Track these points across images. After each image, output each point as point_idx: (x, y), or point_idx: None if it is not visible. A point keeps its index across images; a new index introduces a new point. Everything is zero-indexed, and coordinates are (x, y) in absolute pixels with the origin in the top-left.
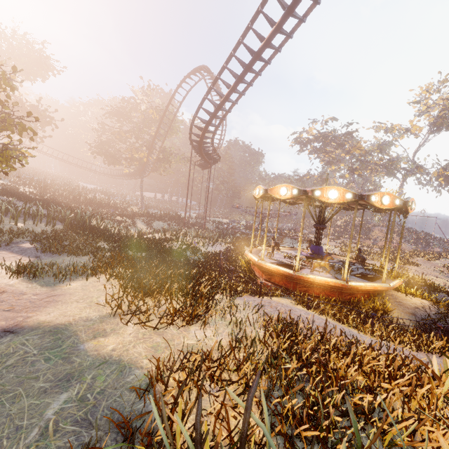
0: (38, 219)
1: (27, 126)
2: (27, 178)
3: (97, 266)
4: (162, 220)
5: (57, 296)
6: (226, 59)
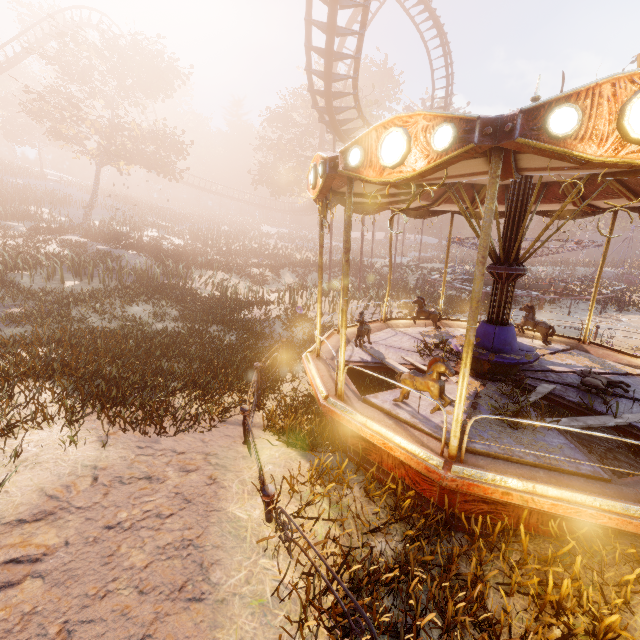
0: (89, 276)
1: (151, 160)
2: (185, 227)
3: None
4: (326, 271)
5: None
6: None
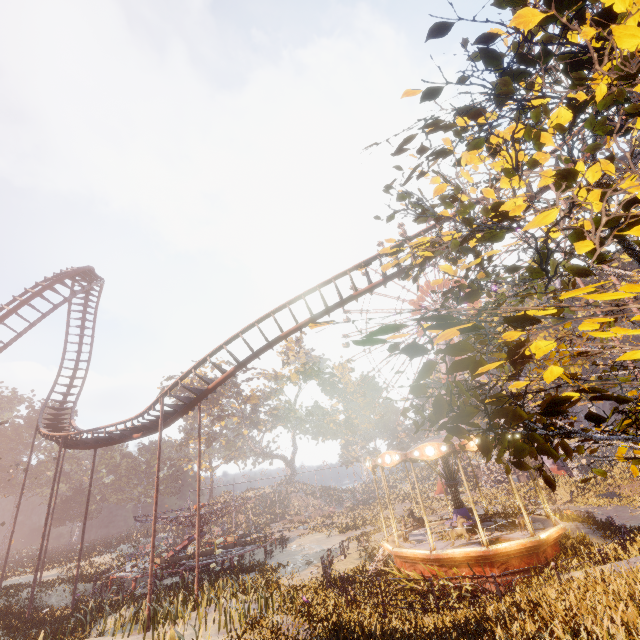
0: None
1: None
2: None
3: None
4: None
5: None
6: (305, 293)
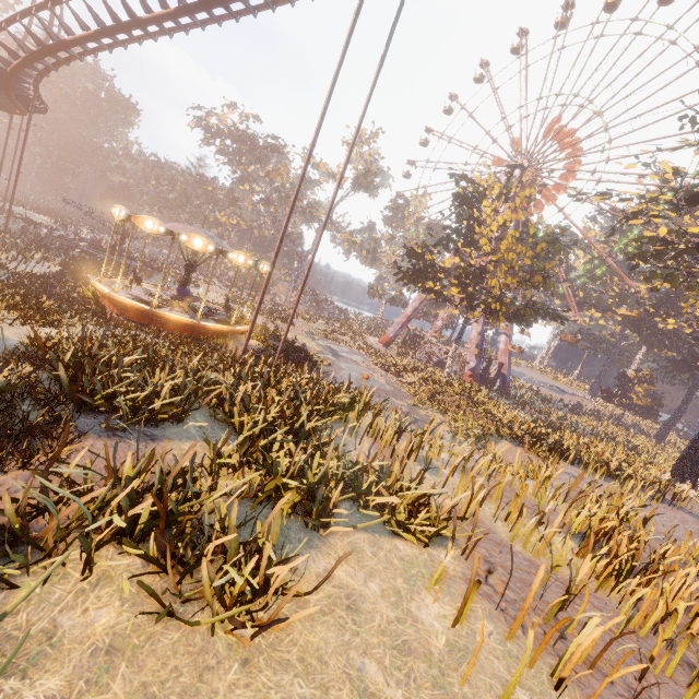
0: None
1: None
2: None
3: None
4: None
5: None
6: None
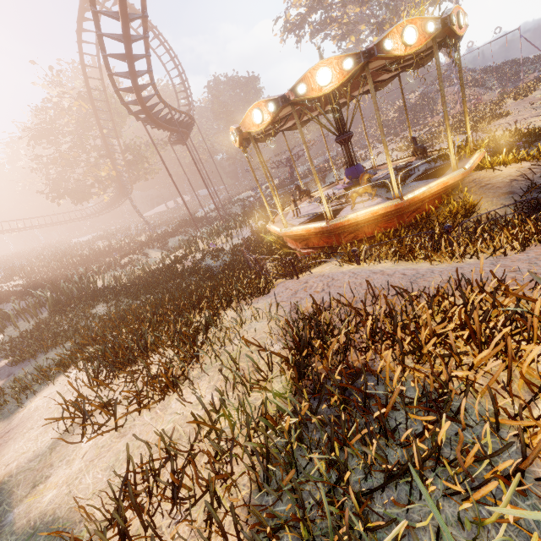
0: (14, 321)
1: None
2: (7, 271)
3: (62, 358)
4: (176, 234)
5: (11, 431)
6: None
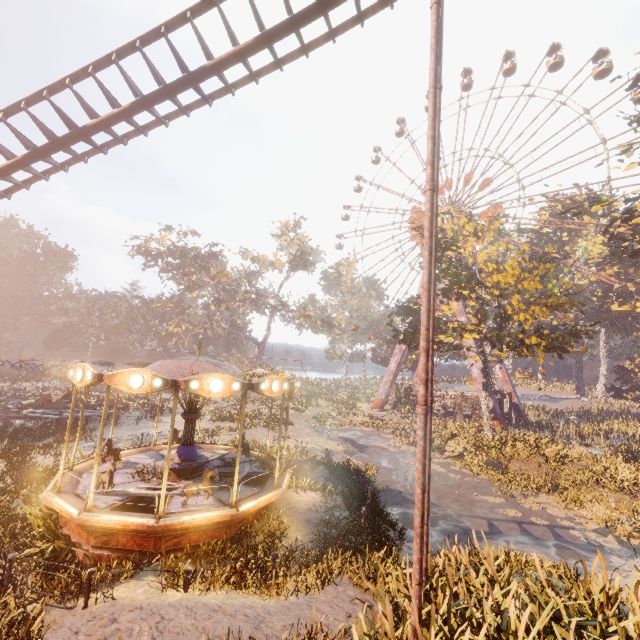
0: None
1: None
2: None
3: None
4: None
5: None
6: (7, 108)
